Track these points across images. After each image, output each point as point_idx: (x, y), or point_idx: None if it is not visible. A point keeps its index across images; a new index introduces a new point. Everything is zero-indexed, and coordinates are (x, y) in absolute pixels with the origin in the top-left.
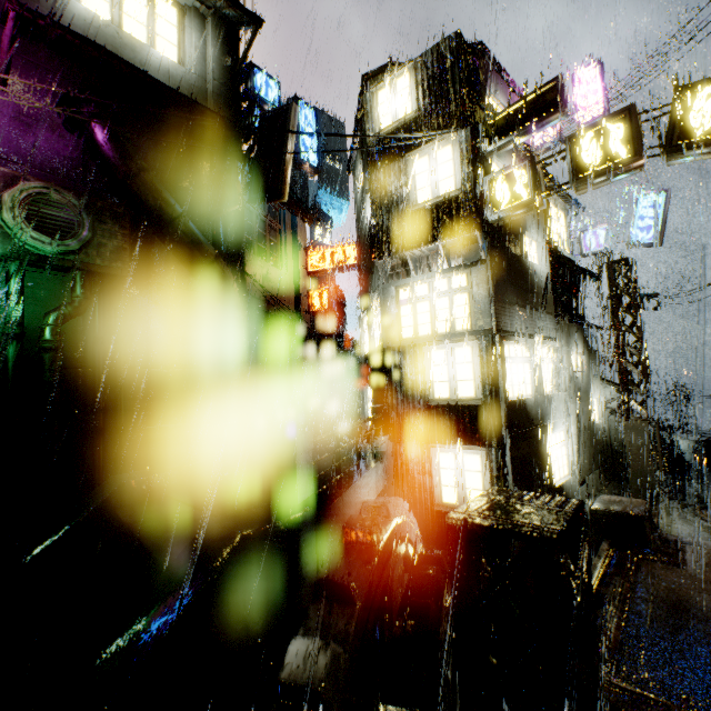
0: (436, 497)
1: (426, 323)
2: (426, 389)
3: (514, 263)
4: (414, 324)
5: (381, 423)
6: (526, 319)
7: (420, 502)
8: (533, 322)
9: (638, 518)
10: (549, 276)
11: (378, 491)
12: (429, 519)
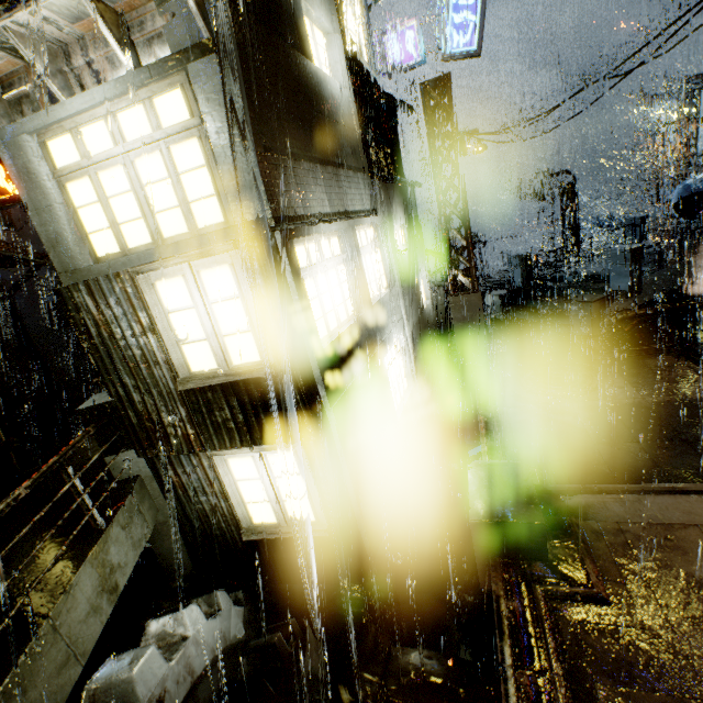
0: (242, 521)
1: (133, 219)
2: (169, 360)
3: (289, 67)
4: (112, 224)
5: (111, 433)
6: (328, 186)
7: (221, 531)
8: (342, 190)
9: (538, 528)
10: (353, 103)
11: (118, 589)
12: (241, 550)
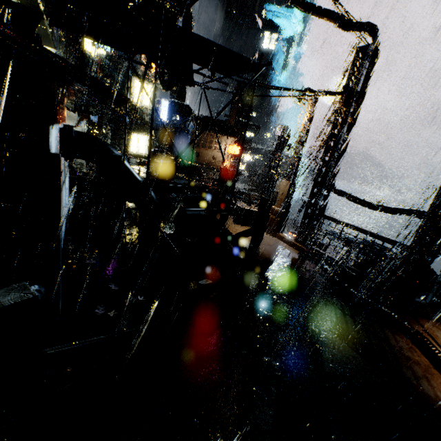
0: None
1: None
2: None
3: None
4: None
5: None
6: None
7: None
8: None
9: None
10: None
11: None
12: None
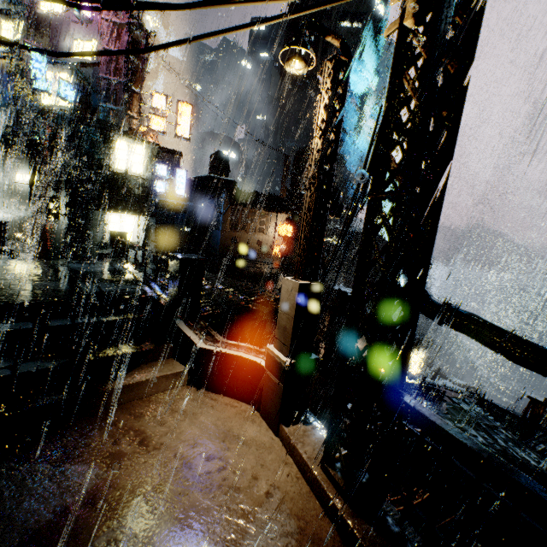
0: None
1: None
2: None
3: None
4: None
5: None
6: None
7: None
8: None
9: None
10: None
11: None
12: None
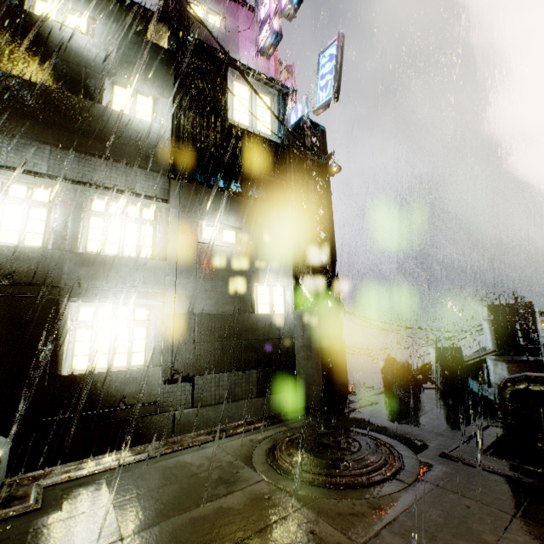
0: None
1: None
2: None
3: (53, 99)
4: None
5: None
6: (59, 160)
7: None
8: (87, 168)
9: None
10: (167, 133)
11: None
12: None
